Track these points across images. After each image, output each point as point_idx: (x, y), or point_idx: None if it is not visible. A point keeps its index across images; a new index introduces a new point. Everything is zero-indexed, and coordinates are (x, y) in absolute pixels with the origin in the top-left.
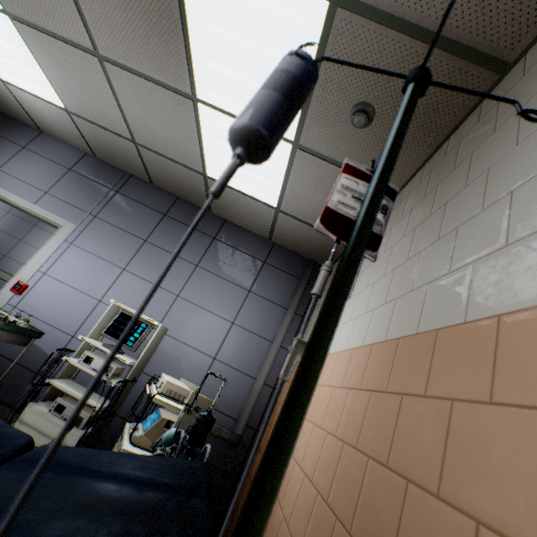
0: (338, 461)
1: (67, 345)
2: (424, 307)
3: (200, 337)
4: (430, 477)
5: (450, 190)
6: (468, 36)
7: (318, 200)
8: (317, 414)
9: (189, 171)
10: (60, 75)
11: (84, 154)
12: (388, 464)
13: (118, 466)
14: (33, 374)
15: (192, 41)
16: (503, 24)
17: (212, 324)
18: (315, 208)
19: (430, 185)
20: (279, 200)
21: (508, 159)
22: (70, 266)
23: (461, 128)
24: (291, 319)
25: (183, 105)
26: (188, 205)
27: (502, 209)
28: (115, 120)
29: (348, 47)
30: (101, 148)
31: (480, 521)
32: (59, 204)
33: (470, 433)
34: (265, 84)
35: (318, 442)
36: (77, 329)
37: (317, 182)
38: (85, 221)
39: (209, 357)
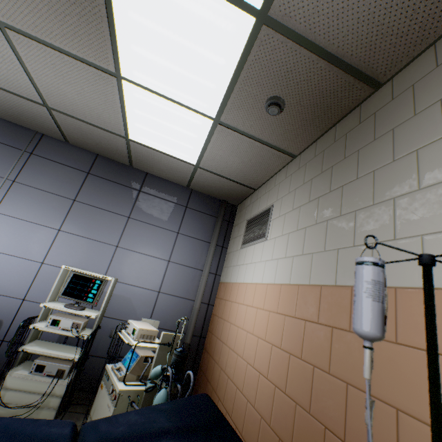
0: (288, 367)
1: (20, 308)
2: (338, 267)
3: (144, 277)
4: (363, 382)
5: (345, 176)
6: (358, 62)
7: (232, 161)
8: (259, 330)
9: (110, 134)
10: None
11: None
12: (330, 372)
13: (157, 423)
14: None
15: (118, 27)
16: (381, 58)
17: (152, 265)
18: (230, 166)
19: (325, 164)
20: (199, 159)
21: (388, 169)
22: None
23: (345, 121)
24: (214, 250)
25: (105, 80)
26: (109, 162)
27: (388, 209)
28: (21, 85)
29: (269, 55)
30: (2, 109)
31: (398, 409)
32: None
33: (385, 359)
34: (373, 295)
35: (266, 351)
36: (26, 292)
37: (233, 148)
38: (3, 187)
39: (154, 292)
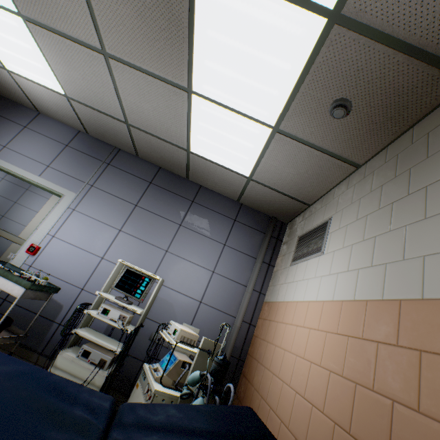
0: (353, 399)
1: (78, 296)
2: (425, 277)
3: (188, 285)
4: None
5: (428, 176)
6: None
7: (287, 172)
8: (312, 353)
9: (173, 147)
10: (65, 67)
11: (77, 132)
12: (421, 410)
13: (196, 421)
14: (51, 323)
15: (196, 45)
16: None
17: (197, 273)
18: (284, 178)
19: (400, 167)
20: (252, 171)
21: None
22: (74, 229)
23: (425, 121)
24: (260, 266)
25: (178, 95)
26: (169, 174)
27: None
28: (111, 105)
29: (338, 55)
30: (94, 127)
31: None
32: (60, 176)
33: None
34: None
35: (321, 379)
36: (85, 282)
37: (289, 158)
38: (83, 190)
39: (196, 301)
